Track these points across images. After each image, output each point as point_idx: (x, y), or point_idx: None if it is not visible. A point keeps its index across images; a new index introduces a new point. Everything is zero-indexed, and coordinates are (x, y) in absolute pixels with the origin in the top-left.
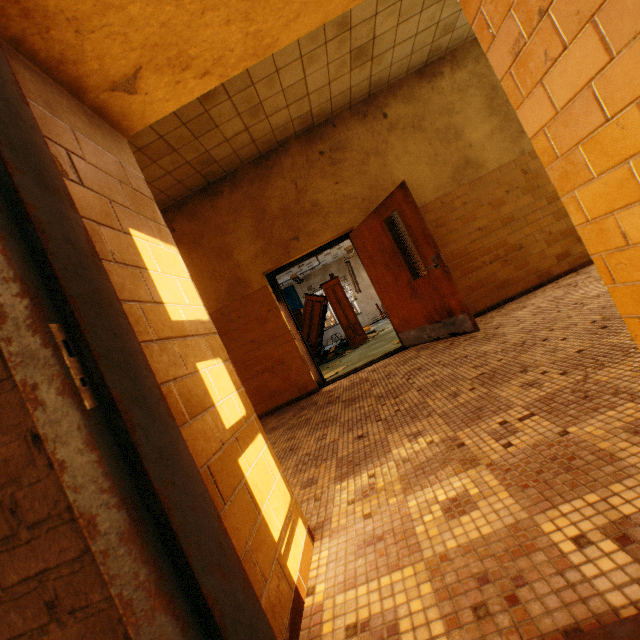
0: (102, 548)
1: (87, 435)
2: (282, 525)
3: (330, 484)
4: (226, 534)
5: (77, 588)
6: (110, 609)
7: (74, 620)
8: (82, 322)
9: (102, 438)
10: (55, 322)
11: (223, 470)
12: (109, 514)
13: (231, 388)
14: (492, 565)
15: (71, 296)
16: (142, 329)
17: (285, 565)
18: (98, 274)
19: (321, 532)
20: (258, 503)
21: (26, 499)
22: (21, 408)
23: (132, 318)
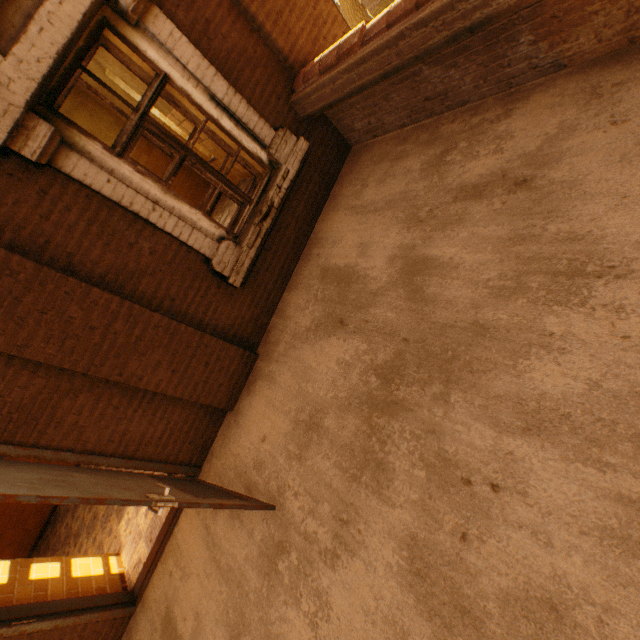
0: (62, 624)
1: (42, 621)
2: (103, 568)
3: (118, 527)
4: (84, 596)
5: (64, 632)
6: (73, 626)
7: (68, 634)
8: (17, 616)
9: (44, 618)
10: (13, 622)
11: (71, 585)
12: (59, 621)
13: (47, 565)
14: (153, 526)
15: (9, 617)
16: (9, 598)
17: (112, 574)
18: (1, 609)
19: (122, 549)
20: (90, 575)
21: (39, 639)
22: (22, 635)
23: (4, 600)
